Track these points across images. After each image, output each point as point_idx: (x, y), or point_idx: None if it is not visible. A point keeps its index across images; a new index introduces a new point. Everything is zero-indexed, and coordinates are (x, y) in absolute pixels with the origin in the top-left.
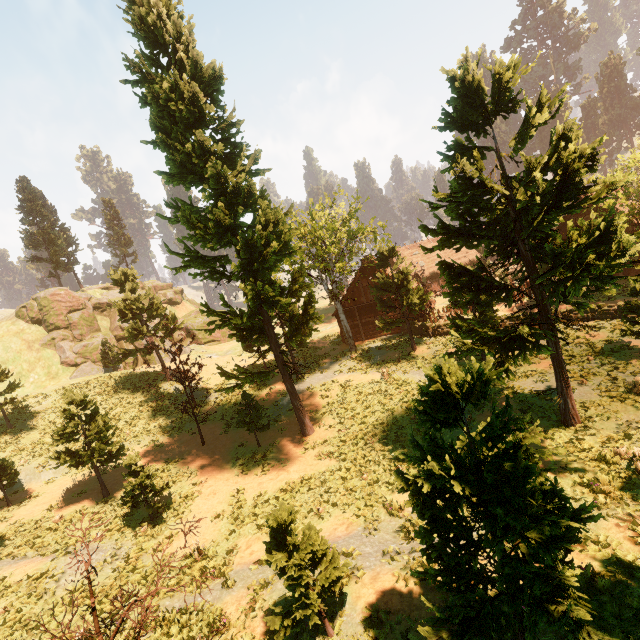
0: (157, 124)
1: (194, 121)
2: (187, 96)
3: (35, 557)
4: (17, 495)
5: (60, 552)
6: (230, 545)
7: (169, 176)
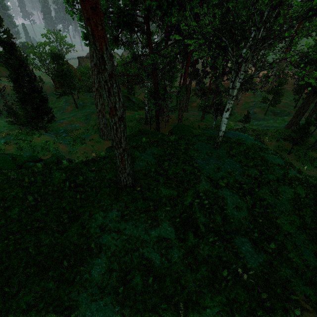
0: None
1: None
2: None
3: None
4: None
5: None
6: None
7: None
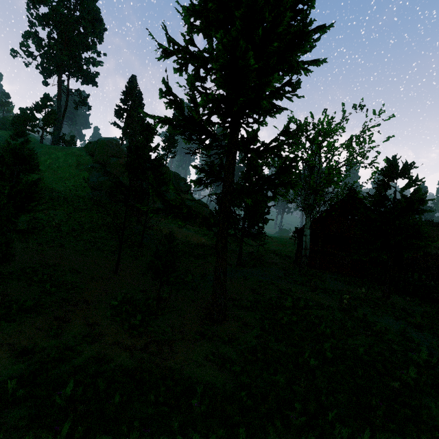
0: None
1: None
2: None
3: None
4: None
5: None
6: None
7: None
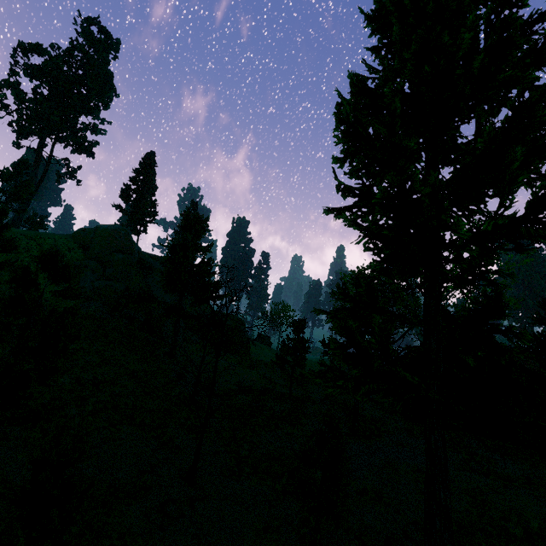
0: None
1: None
2: None
3: None
4: None
5: None
6: None
7: None
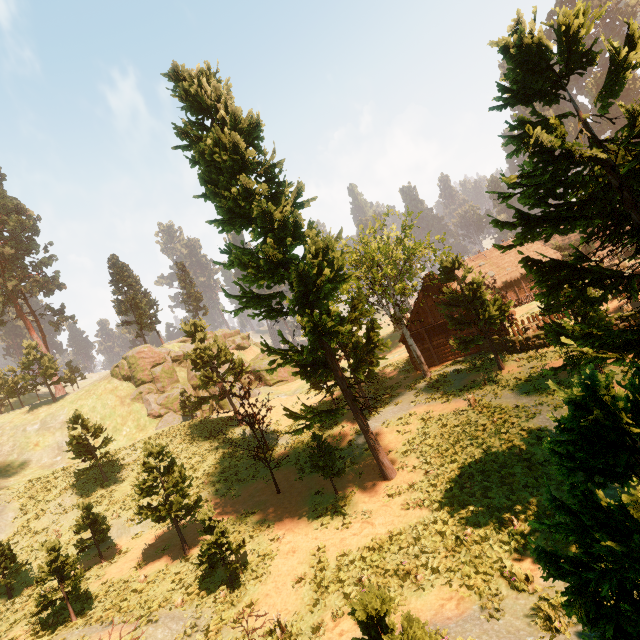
0: (205, 178)
1: (238, 169)
2: (229, 146)
3: (120, 624)
4: (110, 550)
5: (143, 619)
6: (315, 620)
7: (220, 223)
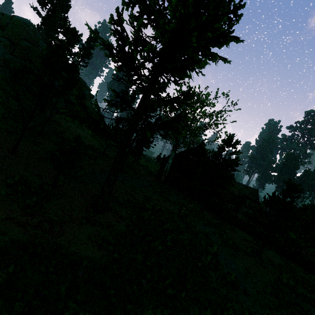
0: None
1: None
2: None
3: None
4: None
5: None
6: None
7: None
